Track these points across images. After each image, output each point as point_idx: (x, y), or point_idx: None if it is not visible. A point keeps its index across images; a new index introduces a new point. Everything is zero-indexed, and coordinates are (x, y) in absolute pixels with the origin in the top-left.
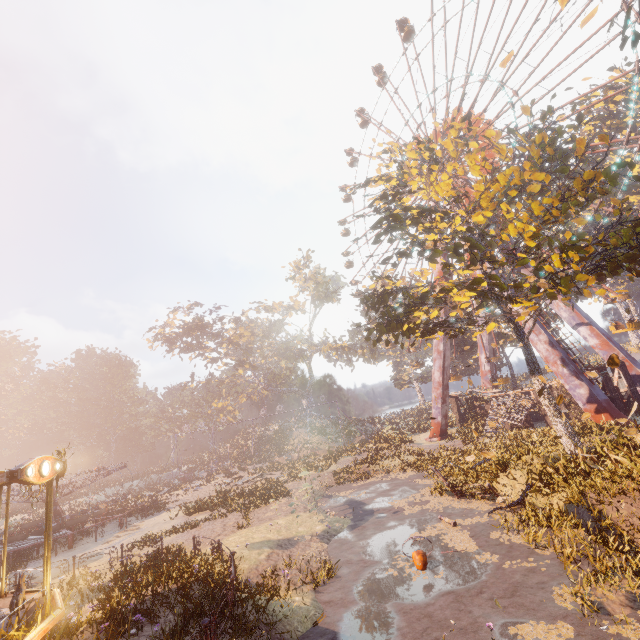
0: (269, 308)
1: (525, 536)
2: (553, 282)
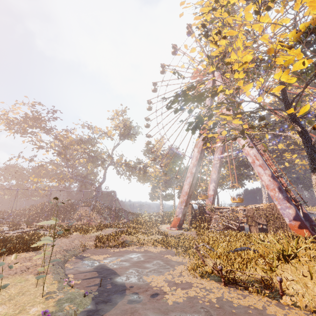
0: (91, 126)
1: None
2: None
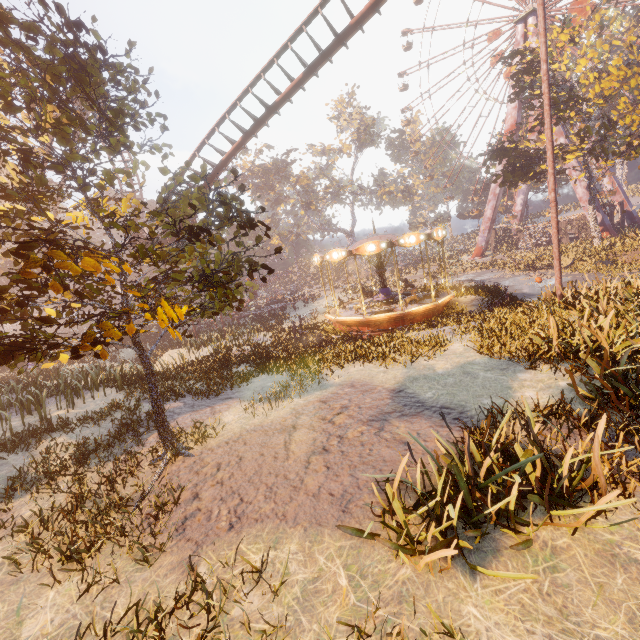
0: (327, 152)
1: (579, 272)
2: (635, 151)
